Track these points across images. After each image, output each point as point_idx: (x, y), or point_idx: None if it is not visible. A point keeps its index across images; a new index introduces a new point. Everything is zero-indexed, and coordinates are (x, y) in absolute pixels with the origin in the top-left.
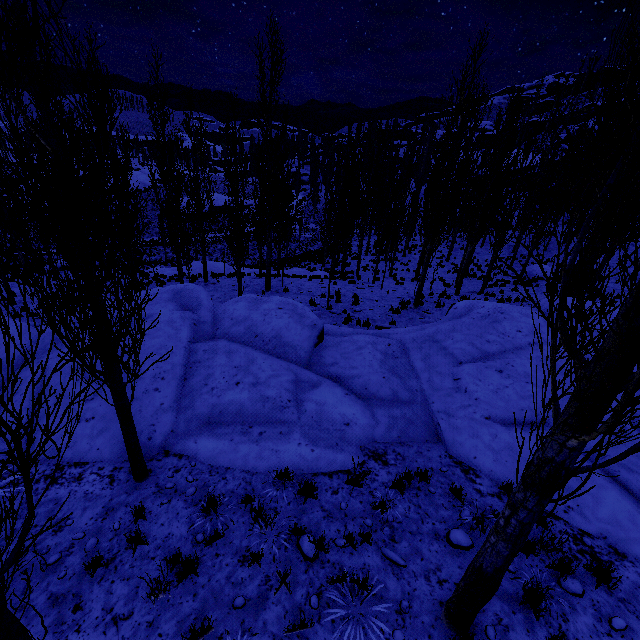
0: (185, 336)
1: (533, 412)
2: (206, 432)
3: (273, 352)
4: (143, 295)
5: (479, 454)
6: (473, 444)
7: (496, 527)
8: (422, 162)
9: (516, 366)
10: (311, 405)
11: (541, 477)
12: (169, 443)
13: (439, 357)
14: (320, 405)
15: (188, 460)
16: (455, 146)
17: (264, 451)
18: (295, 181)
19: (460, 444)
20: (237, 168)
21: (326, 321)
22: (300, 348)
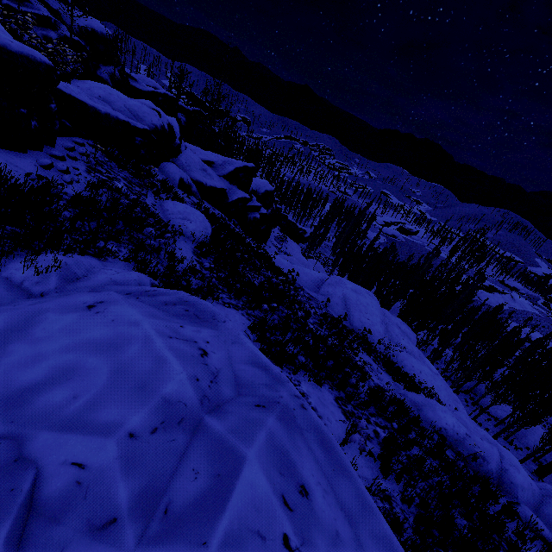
0: None
1: None
2: None
3: None
4: None
5: None
6: None
7: None
8: None
9: None
10: None
11: None
12: None
13: None
14: None
15: None
16: None
17: None
18: None
19: None
20: None
21: None
22: None
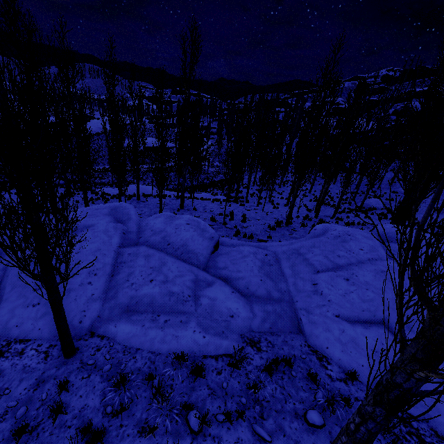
0: (115, 242)
1: (371, 313)
2: (124, 318)
3: (180, 257)
4: (88, 209)
5: (330, 345)
6: (326, 336)
7: (347, 429)
8: (295, 123)
9: (359, 276)
10: (205, 300)
11: (389, 398)
12: (95, 326)
13: (302, 266)
14: (212, 300)
15: (108, 341)
16: (319, 114)
17: (167, 336)
18: (206, 132)
19: (316, 336)
20: (162, 121)
21: (222, 233)
22: (200, 255)
